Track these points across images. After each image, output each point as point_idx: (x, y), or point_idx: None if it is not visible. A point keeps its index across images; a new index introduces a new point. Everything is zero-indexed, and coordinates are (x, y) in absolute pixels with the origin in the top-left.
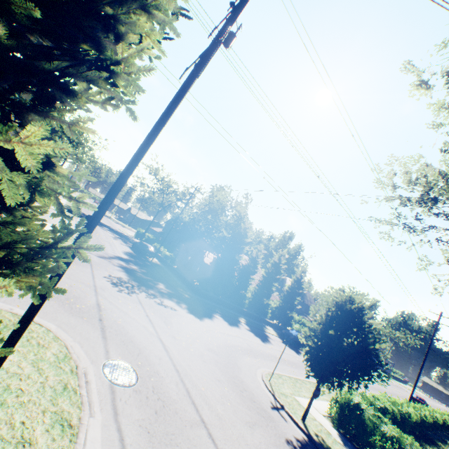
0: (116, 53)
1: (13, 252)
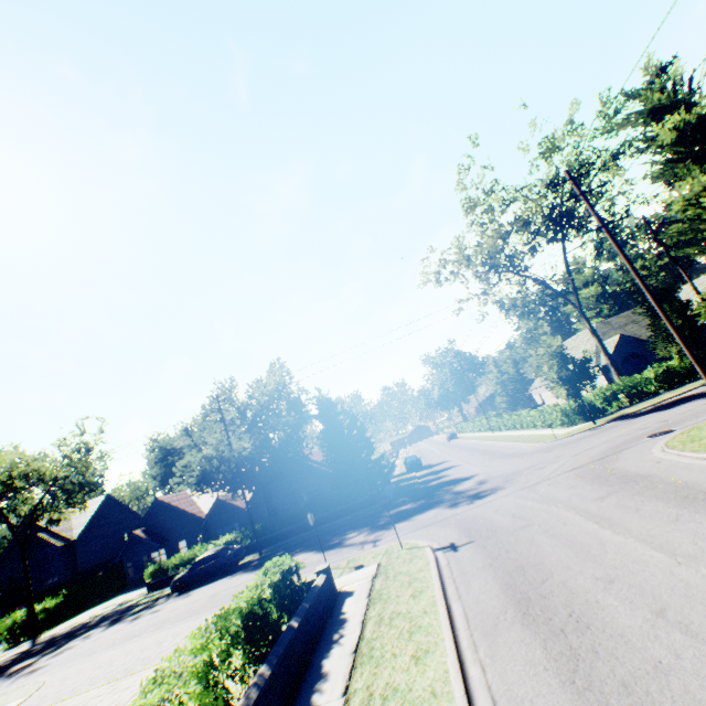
0: None
1: None
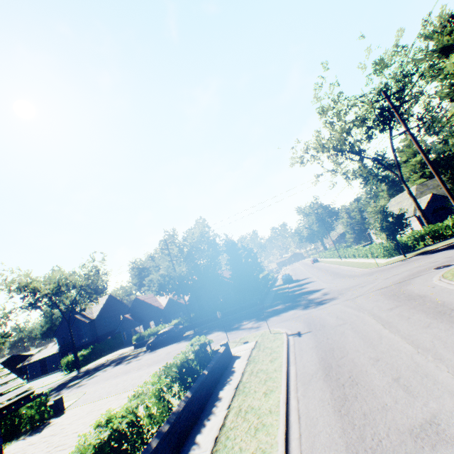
0: None
1: None
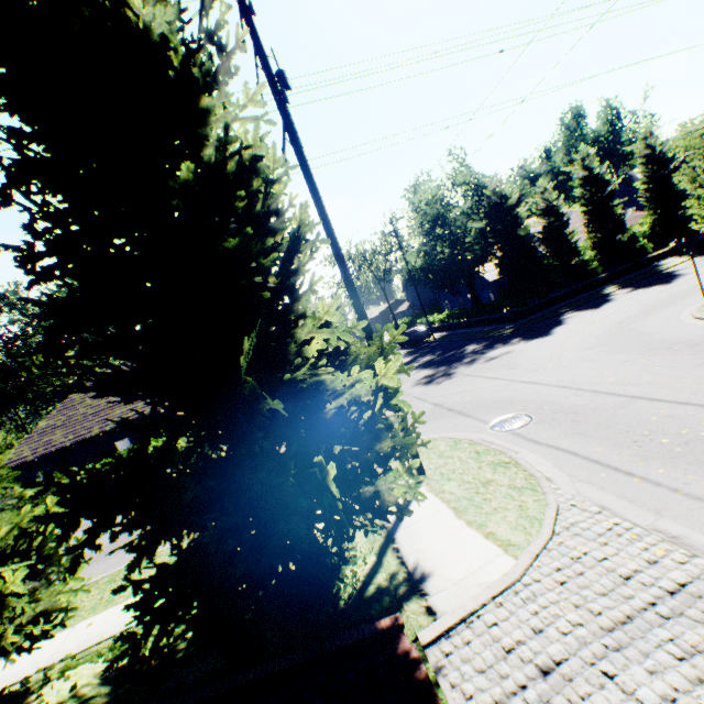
0: (283, 223)
1: (373, 367)
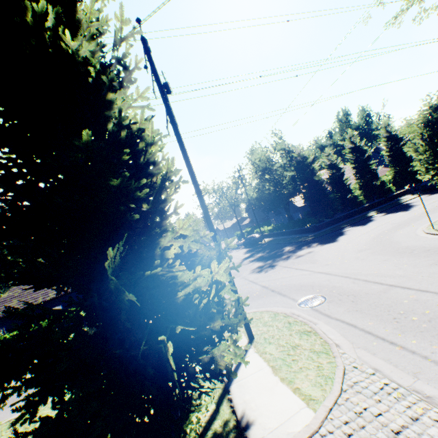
0: (158, 169)
1: None
